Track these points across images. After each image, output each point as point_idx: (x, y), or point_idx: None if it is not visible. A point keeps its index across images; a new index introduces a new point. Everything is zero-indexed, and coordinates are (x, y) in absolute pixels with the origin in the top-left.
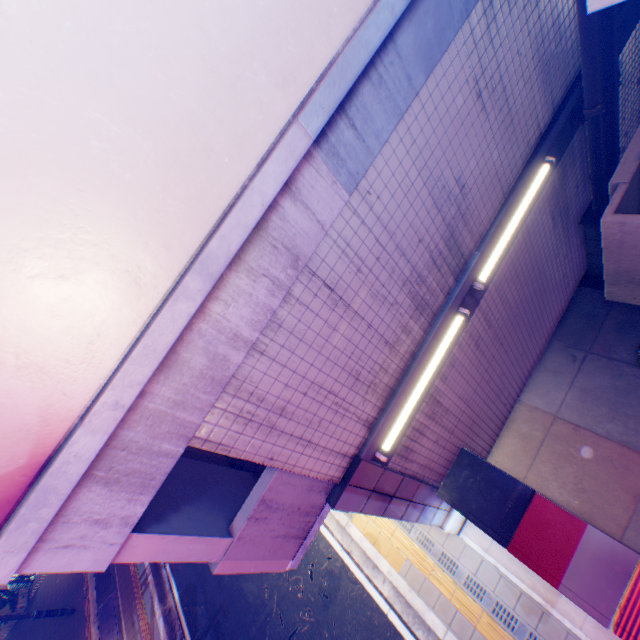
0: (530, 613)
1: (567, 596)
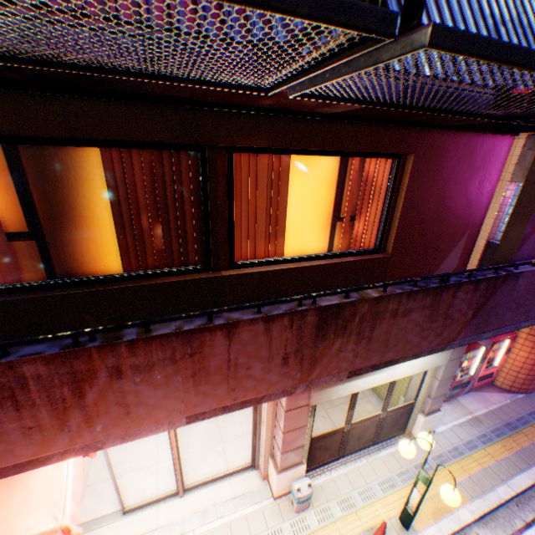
0: (478, 424)
1: (483, 343)
